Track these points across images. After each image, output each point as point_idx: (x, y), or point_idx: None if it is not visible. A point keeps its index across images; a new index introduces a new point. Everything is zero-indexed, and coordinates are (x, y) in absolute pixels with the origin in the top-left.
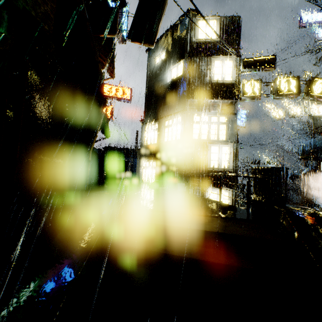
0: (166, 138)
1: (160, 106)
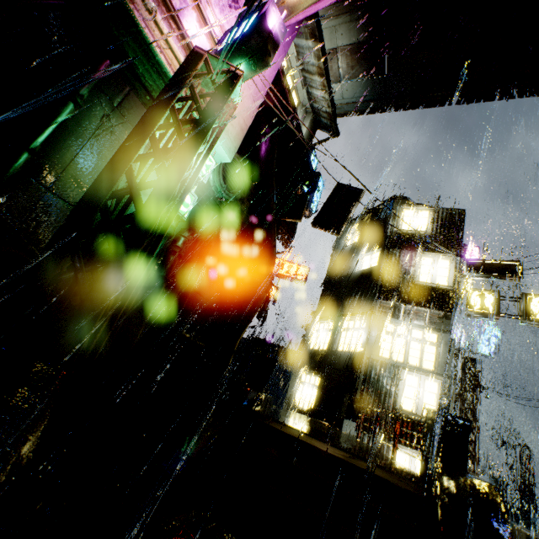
0: (341, 345)
1: (341, 299)
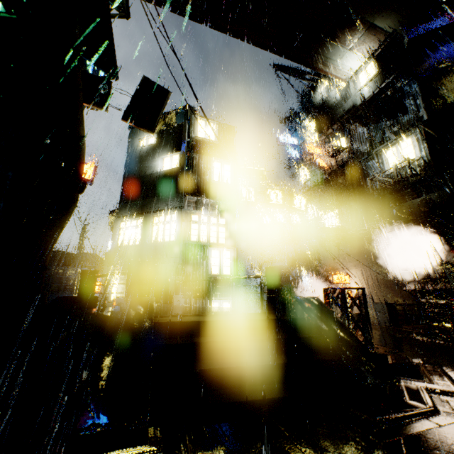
0: (155, 238)
1: (146, 197)
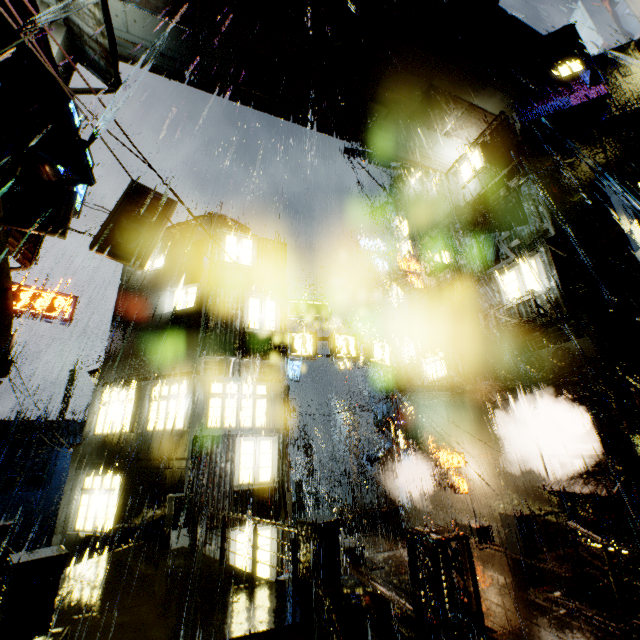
0: (152, 423)
1: (144, 353)
